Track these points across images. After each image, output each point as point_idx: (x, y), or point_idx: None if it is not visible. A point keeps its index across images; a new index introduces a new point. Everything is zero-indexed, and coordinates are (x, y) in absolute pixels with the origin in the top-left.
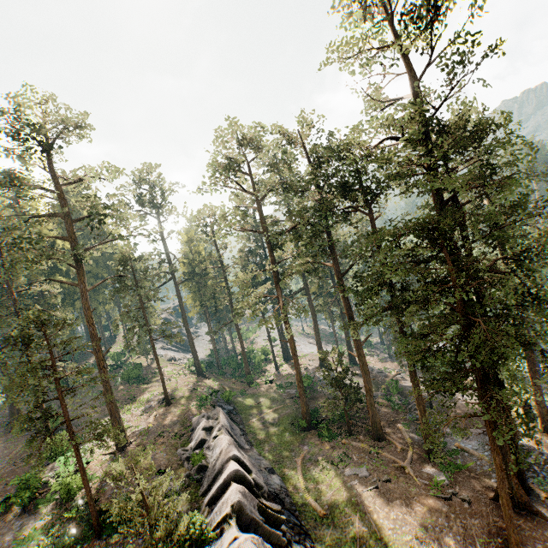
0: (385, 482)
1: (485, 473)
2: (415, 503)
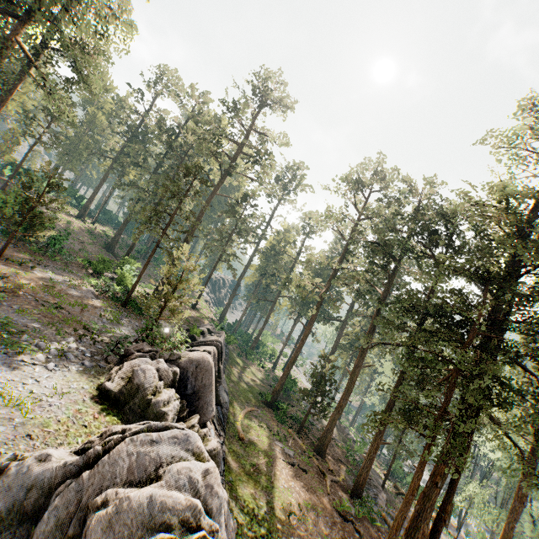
0: (302, 470)
1: None
2: (315, 496)
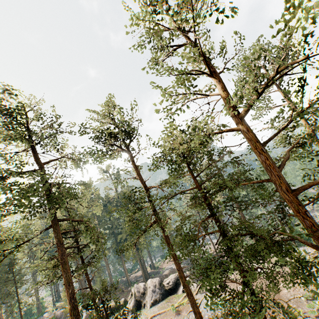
0: (119, 297)
1: (142, 281)
2: (127, 294)
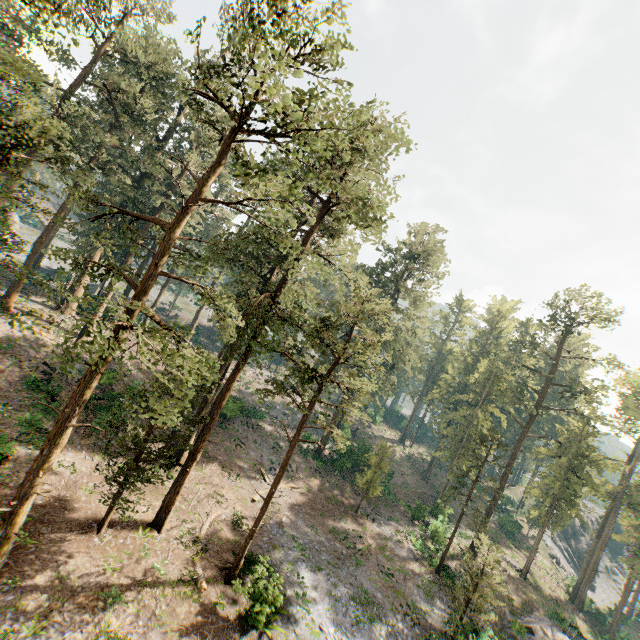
0: None
1: None
2: None
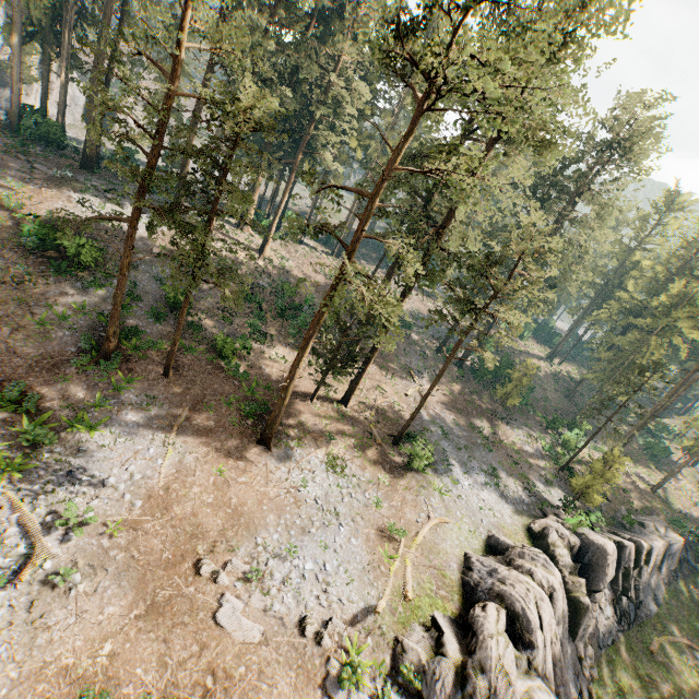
0: None
1: None
2: None
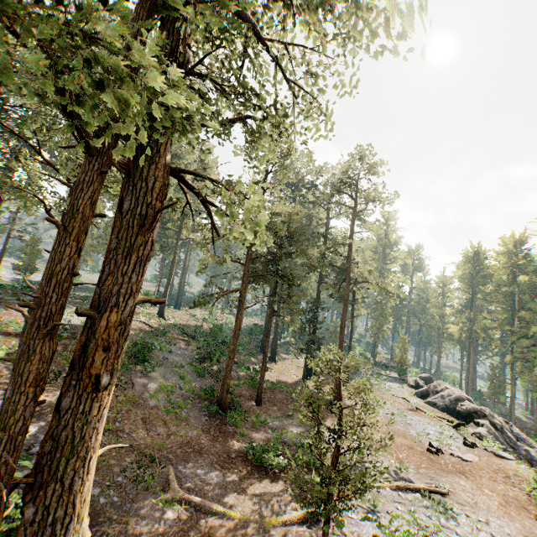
0: None
1: None
2: None
